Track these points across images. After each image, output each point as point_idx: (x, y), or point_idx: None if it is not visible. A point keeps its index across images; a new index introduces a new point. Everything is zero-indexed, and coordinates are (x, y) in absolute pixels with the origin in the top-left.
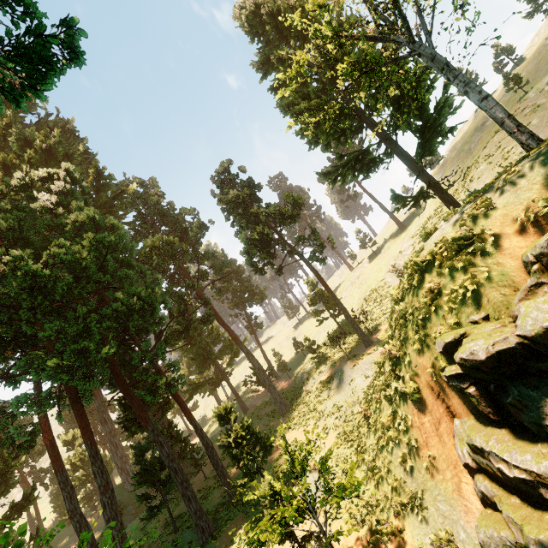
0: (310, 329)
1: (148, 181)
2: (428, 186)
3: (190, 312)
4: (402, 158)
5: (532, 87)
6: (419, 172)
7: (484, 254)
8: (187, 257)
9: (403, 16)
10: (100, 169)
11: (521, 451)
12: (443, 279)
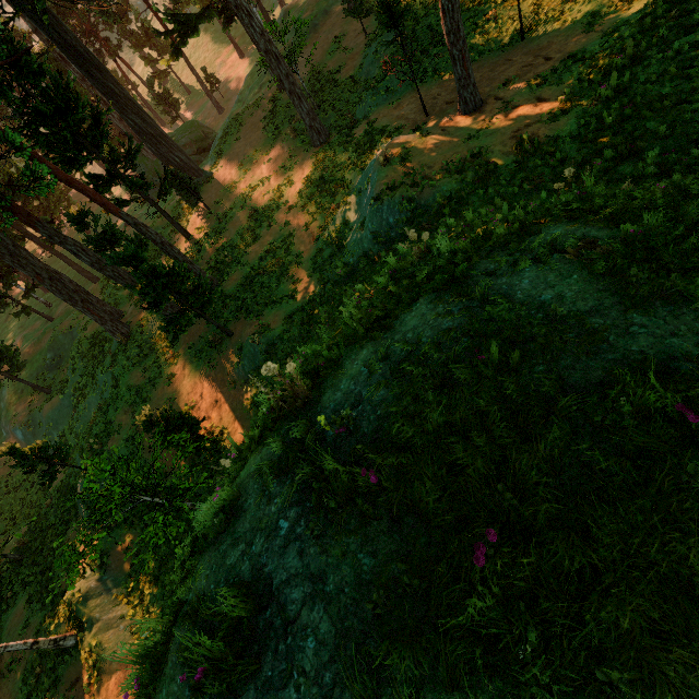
0: None
1: None
2: None
3: None
4: None
5: None
6: None
7: None
8: None
9: None
10: None
11: None
12: None
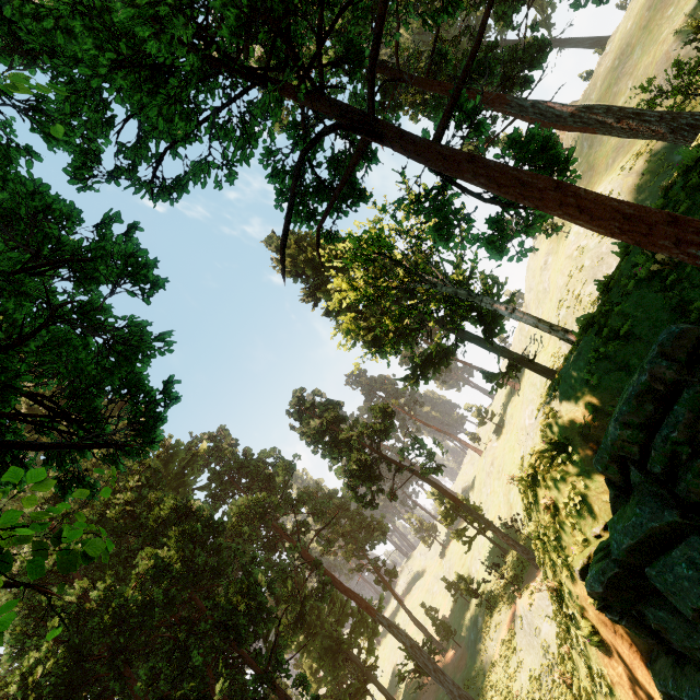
0: (461, 554)
1: (217, 432)
2: (512, 361)
3: (298, 585)
4: (475, 342)
5: (571, 225)
6: (497, 351)
7: (572, 462)
8: (279, 511)
9: (419, 275)
10: (166, 439)
11: (692, 685)
12: (553, 492)
